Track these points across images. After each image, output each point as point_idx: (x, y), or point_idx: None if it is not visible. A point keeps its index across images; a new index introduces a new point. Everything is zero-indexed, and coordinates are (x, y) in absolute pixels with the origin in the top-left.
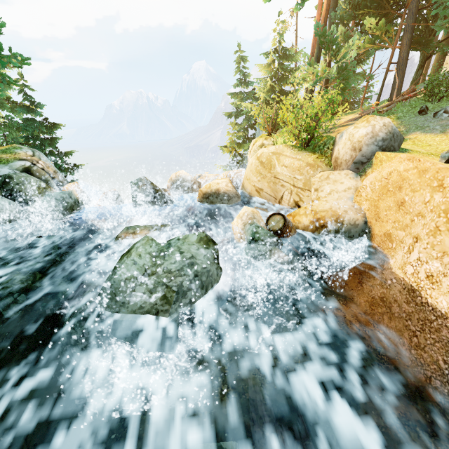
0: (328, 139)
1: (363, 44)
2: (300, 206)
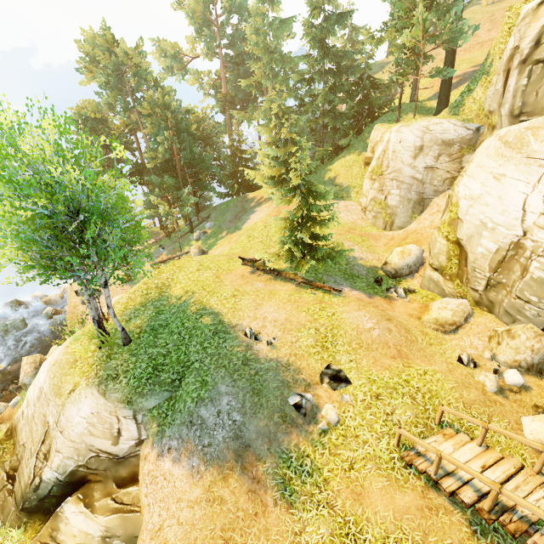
0: None
1: None
2: None
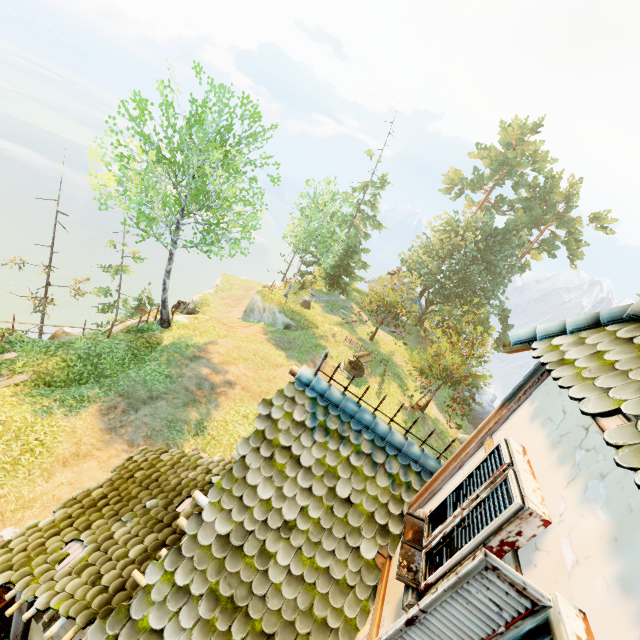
0: None
1: None
2: None
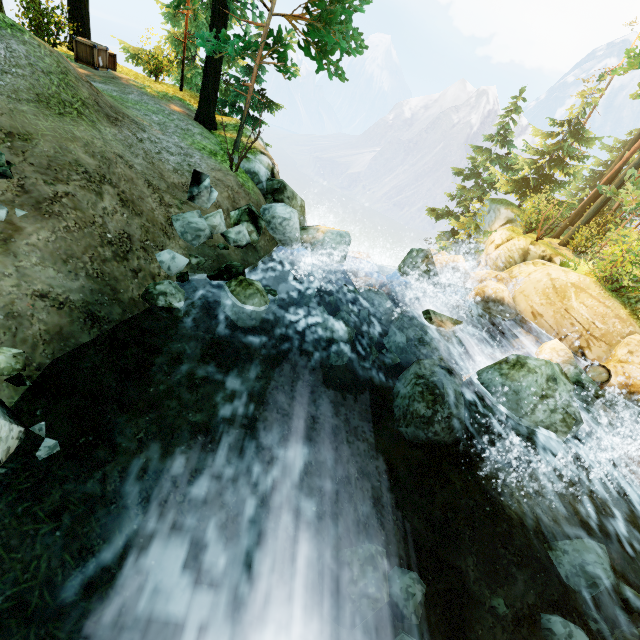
0: None
1: None
2: (586, 354)
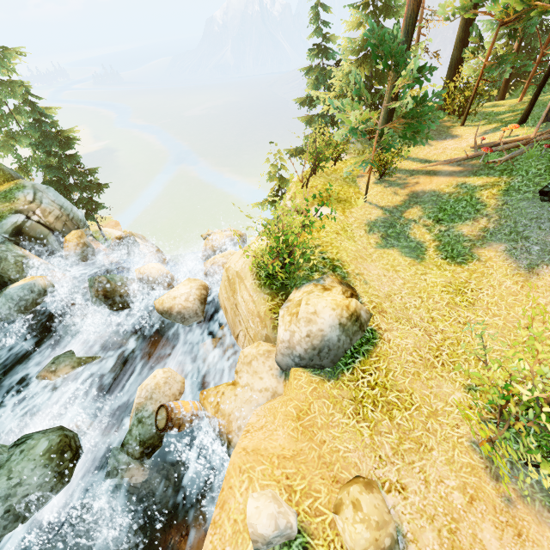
0: (300, 279)
1: (515, 4)
2: None
